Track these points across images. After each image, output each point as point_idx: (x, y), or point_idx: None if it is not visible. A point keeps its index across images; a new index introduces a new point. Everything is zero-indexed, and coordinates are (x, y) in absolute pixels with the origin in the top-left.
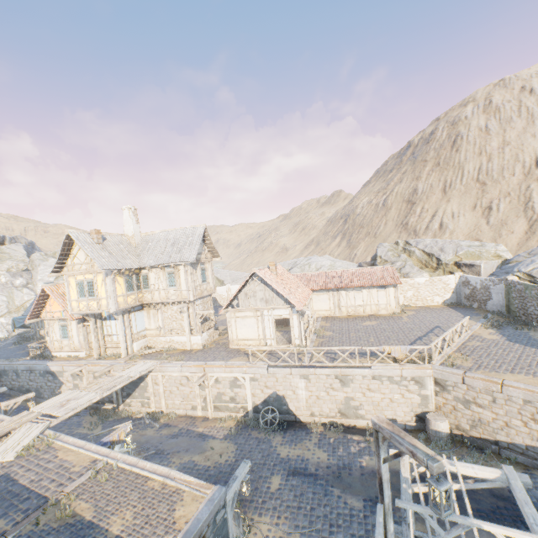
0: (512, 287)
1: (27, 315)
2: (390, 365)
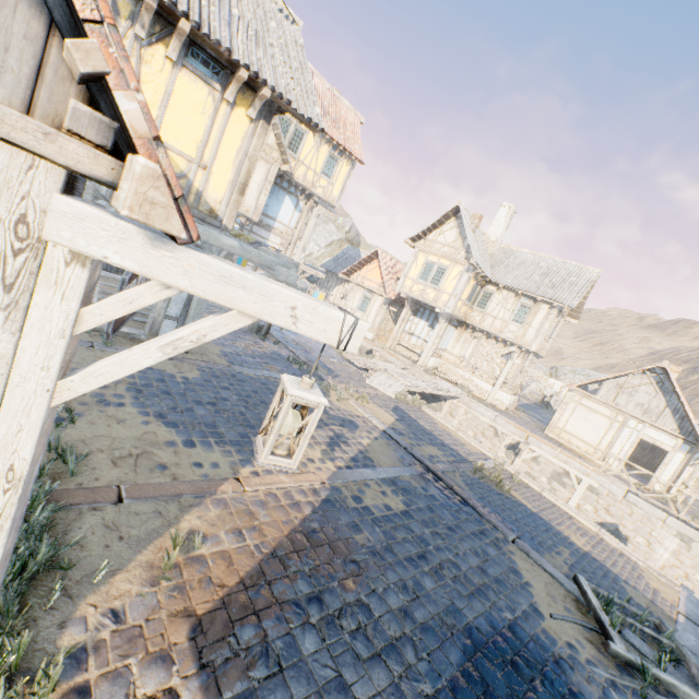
0: None
1: (325, 268)
2: None
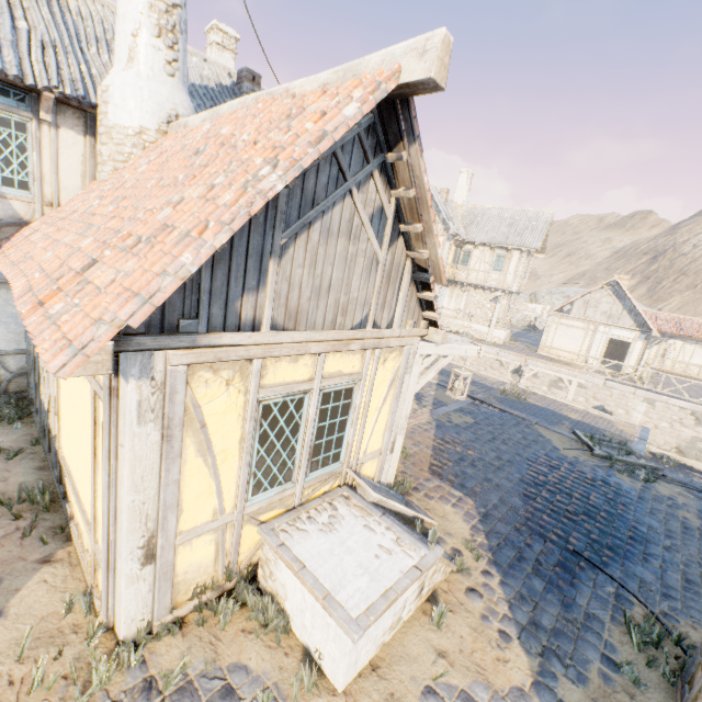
0: None
1: None
2: None
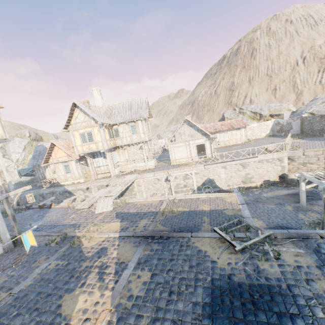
0: (305, 119)
1: (31, 165)
2: (267, 154)
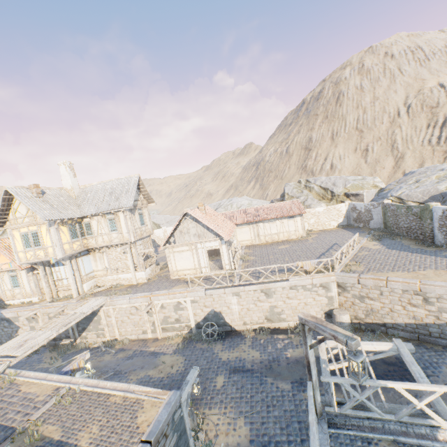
0: (387, 208)
1: None
2: (303, 276)
